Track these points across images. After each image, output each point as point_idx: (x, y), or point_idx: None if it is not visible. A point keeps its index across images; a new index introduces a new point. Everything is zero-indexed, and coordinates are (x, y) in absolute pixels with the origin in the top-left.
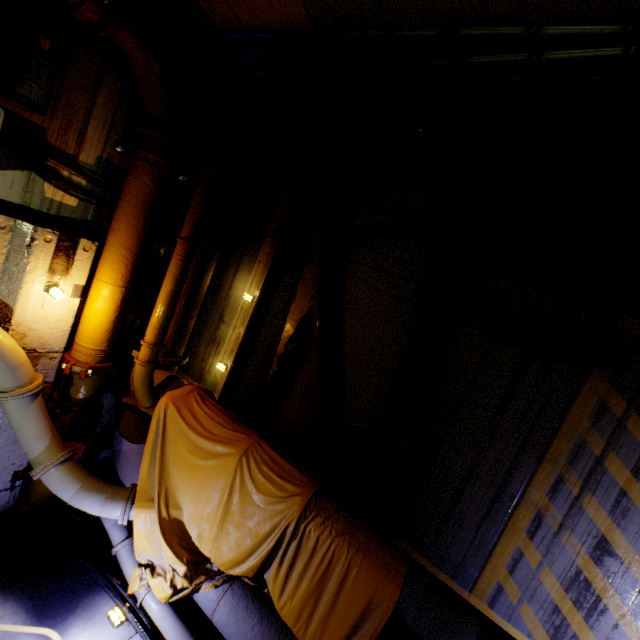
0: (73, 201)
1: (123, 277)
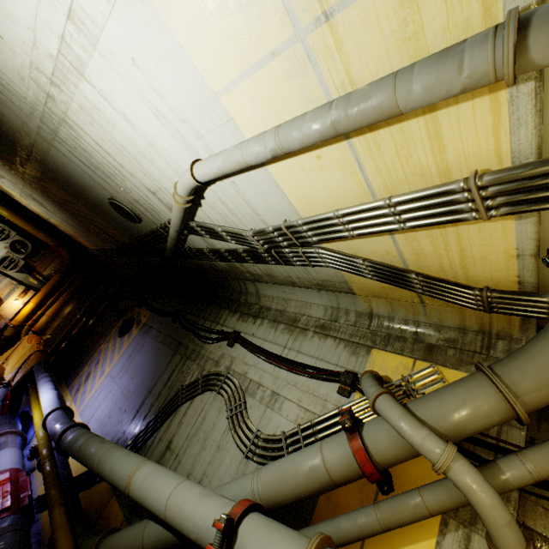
0: (37, 282)
1: (38, 301)
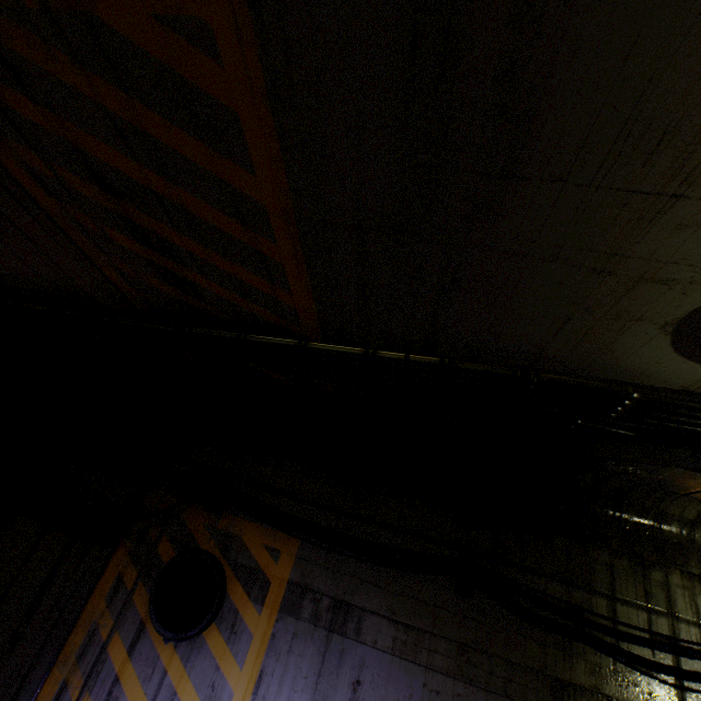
0: None
1: None
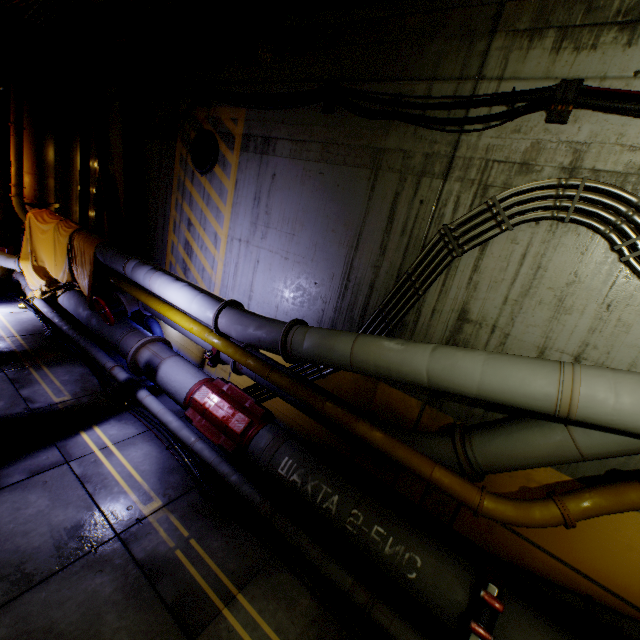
0: None
1: None
